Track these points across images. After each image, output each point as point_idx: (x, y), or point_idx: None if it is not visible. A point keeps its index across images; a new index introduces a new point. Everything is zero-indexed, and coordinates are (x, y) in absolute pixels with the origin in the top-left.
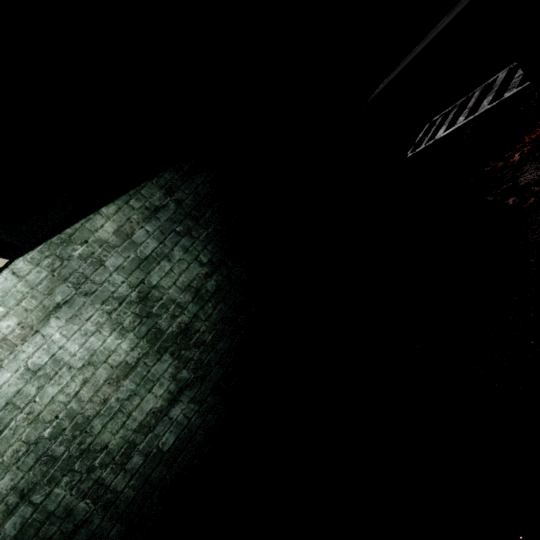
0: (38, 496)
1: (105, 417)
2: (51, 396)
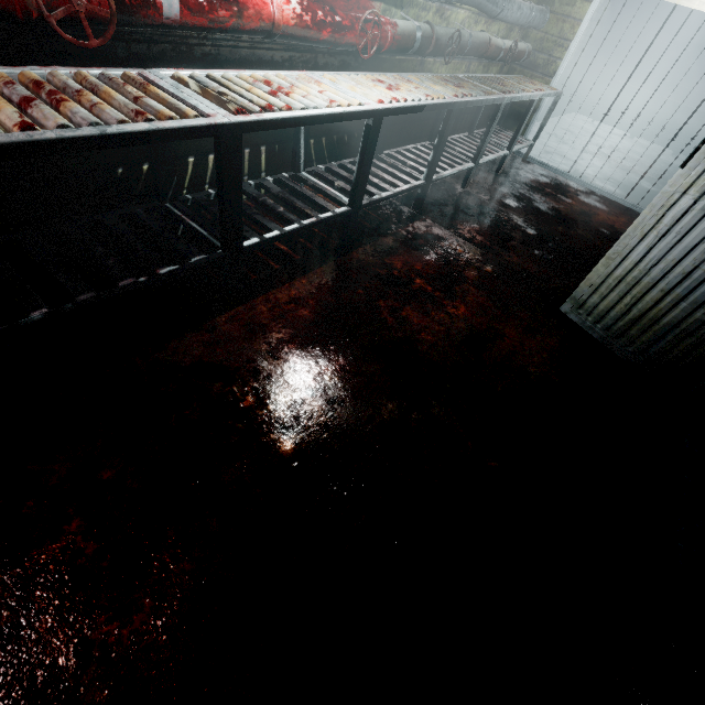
0: None
1: None
2: None
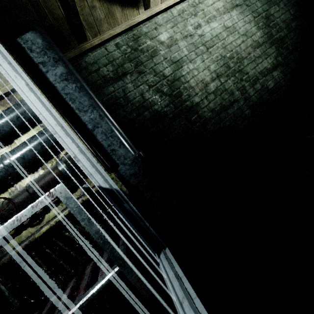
0: (222, 79)
1: (248, 61)
2: (231, 41)
